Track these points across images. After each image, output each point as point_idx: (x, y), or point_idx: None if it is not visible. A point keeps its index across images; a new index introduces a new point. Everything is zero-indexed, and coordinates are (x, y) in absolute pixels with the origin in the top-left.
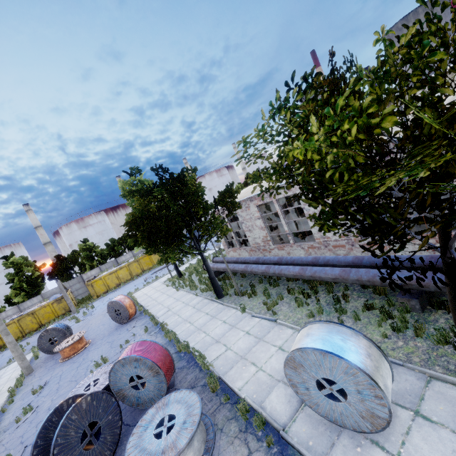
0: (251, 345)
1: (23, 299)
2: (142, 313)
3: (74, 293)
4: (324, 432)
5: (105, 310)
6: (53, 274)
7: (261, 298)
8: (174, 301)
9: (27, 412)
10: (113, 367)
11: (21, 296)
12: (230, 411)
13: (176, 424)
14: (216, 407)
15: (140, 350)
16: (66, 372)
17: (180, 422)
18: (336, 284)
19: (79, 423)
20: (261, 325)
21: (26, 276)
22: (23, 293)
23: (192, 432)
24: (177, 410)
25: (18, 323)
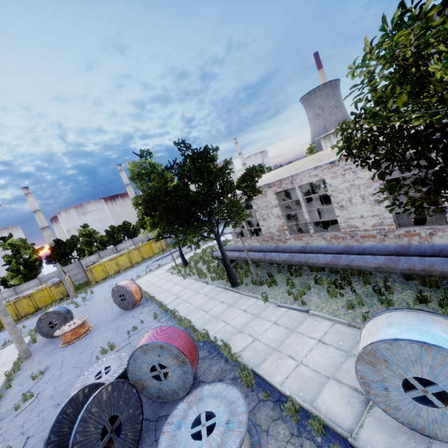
0: (283, 337)
1: (20, 282)
2: (147, 300)
3: (72, 279)
4: (407, 442)
5: (105, 296)
6: (51, 258)
7: (283, 288)
8: (182, 288)
9: (27, 399)
10: (133, 353)
11: (18, 279)
12: (273, 410)
13: (217, 423)
14: (254, 405)
15: (164, 336)
16: (68, 357)
17: (222, 421)
18: (371, 275)
19: (99, 417)
20: (291, 316)
21: (24, 258)
22: (20, 275)
23: (242, 434)
24: (216, 407)
25: (14, 305)
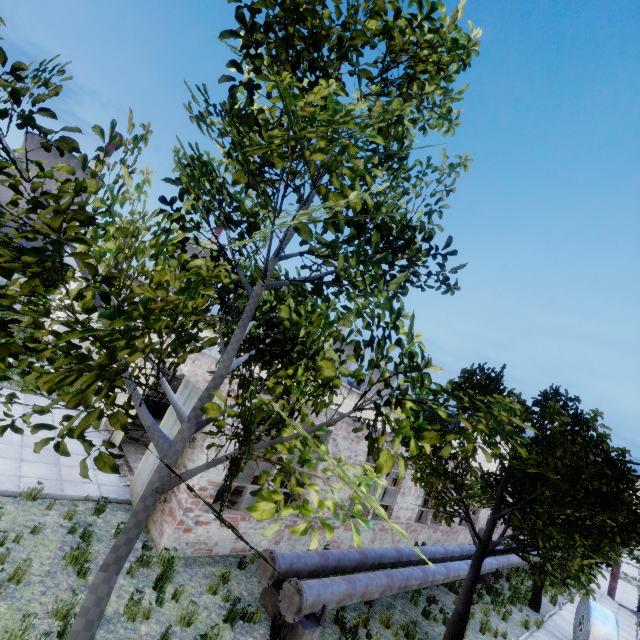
0: None
1: None
2: None
3: None
4: None
5: None
6: None
7: None
8: None
9: None
10: None
11: None
12: None
13: None
14: None
15: None
16: None
17: None
18: None
19: None
20: None
21: None
22: None
23: None
24: None
25: None
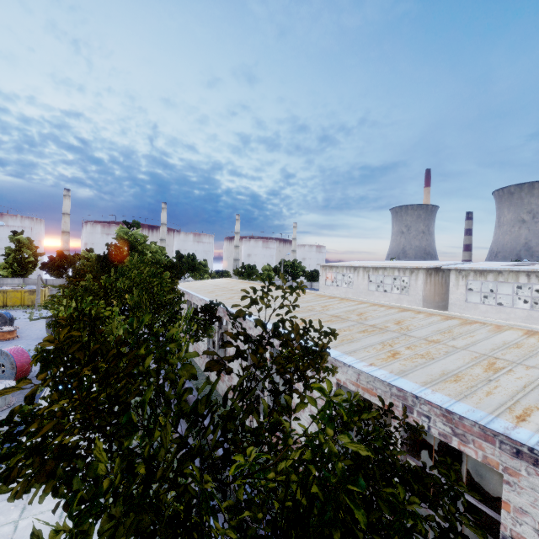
0: None
1: (8, 275)
2: None
3: (52, 292)
4: None
5: None
6: (46, 266)
7: None
8: None
9: None
10: None
11: (8, 272)
12: None
13: None
14: None
15: (14, 351)
16: None
17: None
18: None
19: None
20: None
21: (23, 256)
22: (11, 269)
23: None
24: (0, 386)
25: None
